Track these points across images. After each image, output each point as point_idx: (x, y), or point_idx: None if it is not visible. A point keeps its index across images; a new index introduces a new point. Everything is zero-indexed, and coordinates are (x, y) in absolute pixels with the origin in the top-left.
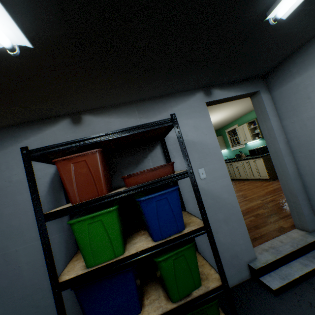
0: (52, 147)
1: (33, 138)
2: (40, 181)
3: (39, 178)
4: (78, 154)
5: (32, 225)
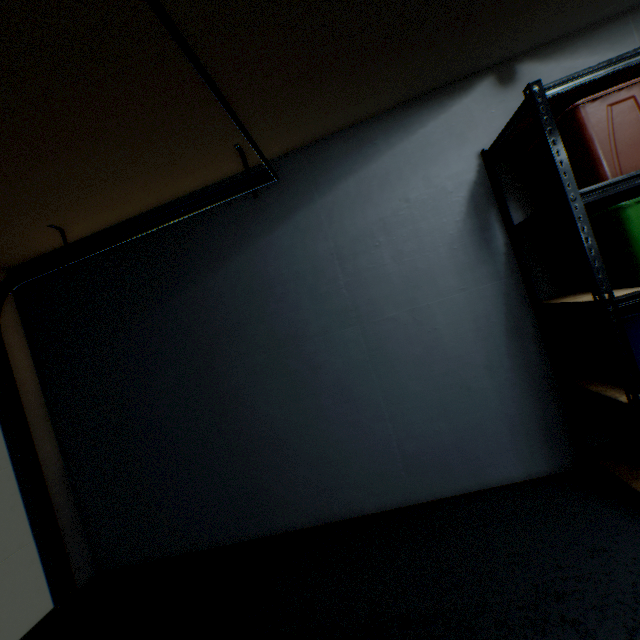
0: (582, 75)
1: (432, 123)
2: (452, 197)
3: (449, 192)
4: (623, 85)
5: (446, 268)
